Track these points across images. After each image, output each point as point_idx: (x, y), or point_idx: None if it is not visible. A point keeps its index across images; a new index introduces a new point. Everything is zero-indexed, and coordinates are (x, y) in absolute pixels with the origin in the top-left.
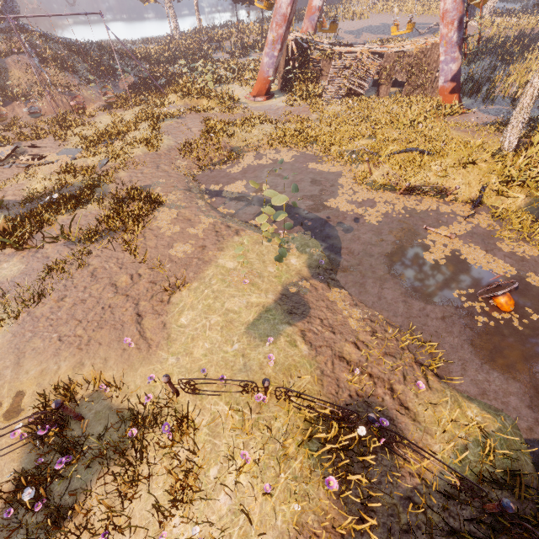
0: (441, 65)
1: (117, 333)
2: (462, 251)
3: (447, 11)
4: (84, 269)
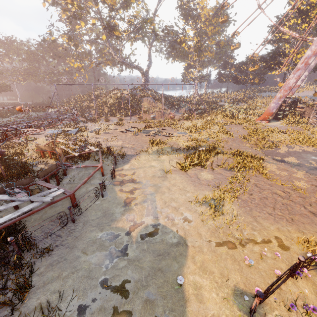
0: None
1: (309, 220)
2: None
3: None
4: (249, 183)
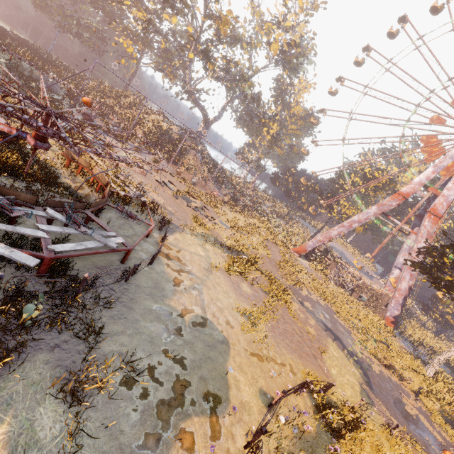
0: (391, 307)
1: (311, 360)
2: (420, 416)
3: (401, 289)
4: (278, 312)
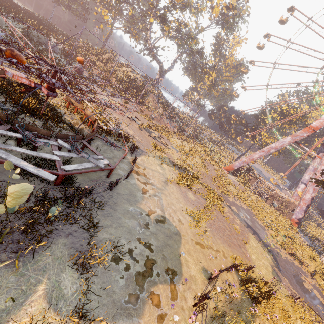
0: (296, 212)
1: (237, 248)
2: (314, 291)
3: (305, 199)
4: (213, 213)
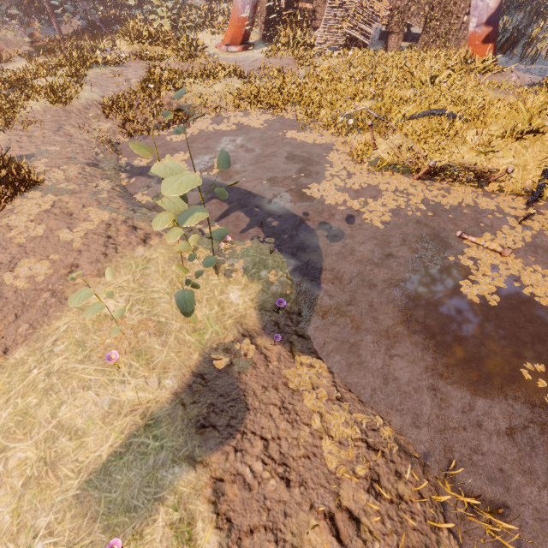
0: None
1: None
2: (525, 279)
3: None
4: None
